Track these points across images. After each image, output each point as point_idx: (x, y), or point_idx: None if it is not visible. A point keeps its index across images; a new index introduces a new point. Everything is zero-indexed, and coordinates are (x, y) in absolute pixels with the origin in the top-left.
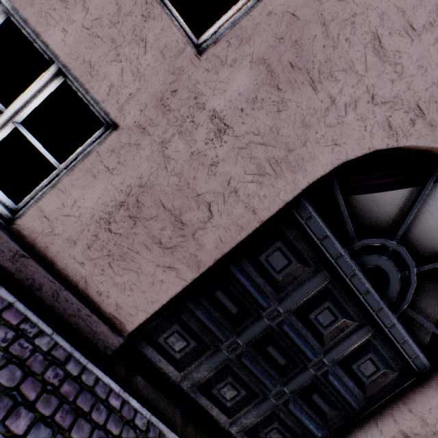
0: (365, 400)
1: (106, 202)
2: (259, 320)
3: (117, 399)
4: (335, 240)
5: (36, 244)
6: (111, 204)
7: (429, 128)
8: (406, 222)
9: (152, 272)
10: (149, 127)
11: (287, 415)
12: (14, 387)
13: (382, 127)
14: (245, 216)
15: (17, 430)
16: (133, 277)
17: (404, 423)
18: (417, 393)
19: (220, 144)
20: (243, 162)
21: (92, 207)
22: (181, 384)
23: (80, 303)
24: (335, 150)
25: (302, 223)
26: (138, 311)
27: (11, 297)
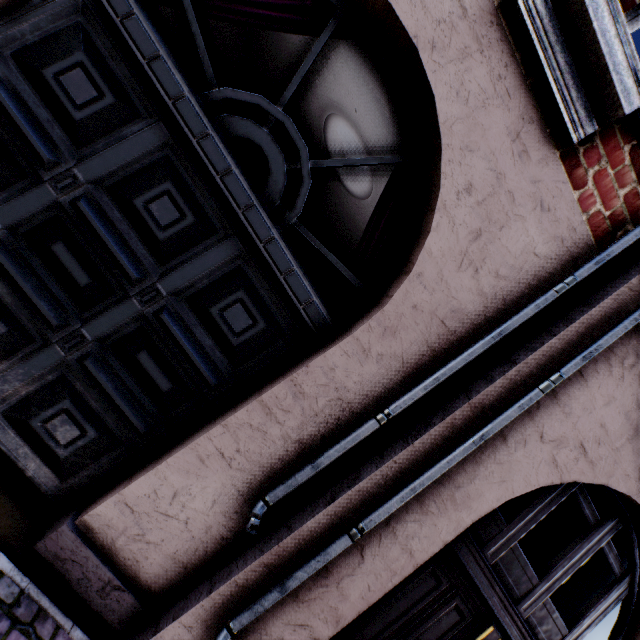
0: (233, 376)
1: None
2: (38, 187)
3: None
4: (174, 68)
5: None
6: None
7: None
8: (296, 82)
9: None
10: None
11: (87, 385)
12: None
13: None
14: None
15: None
16: None
17: (268, 390)
18: (305, 358)
19: None
20: None
21: None
22: None
23: None
24: None
25: (117, 22)
26: None
27: None
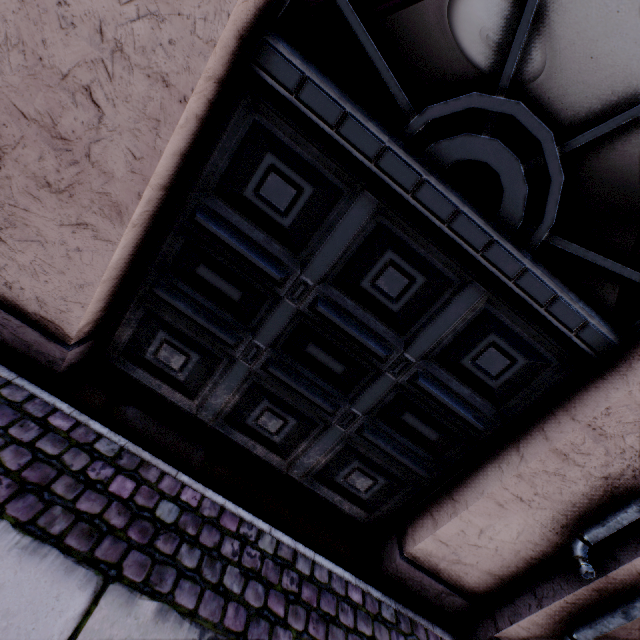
0: (498, 416)
1: None
2: (279, 304)
3: (66, 420)
4: (365, 121)
5: None
6: None
7: None
8: (519, 41)
9: (59, 238)
10: None
11: (368, 448)
12: None
13: None
14: (154, 97)
15: None
16: (39, 252)
17: (560, 438)
18: (590, 390)
19: None
20: None
21: None
22: (200, 417)
23: None
24: None
25: (292, 101)
26: (69, 304)
27: None
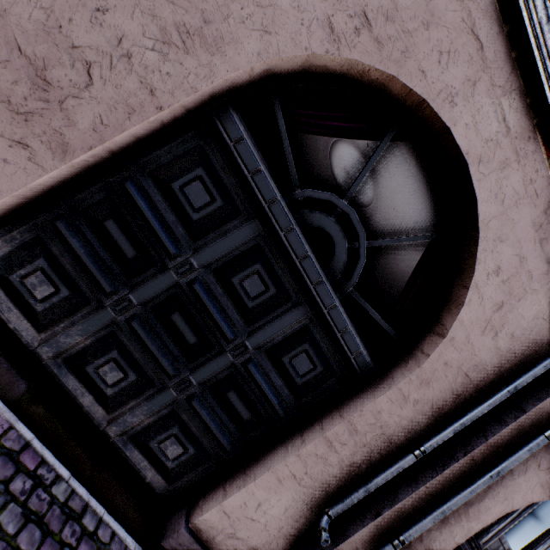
0: (296, 407)
1: None
2: (164, 273)
3: None
4: (271, 179)
5: None
6: None
7: (376, 45)
8: (360, 180)
9: None
10: None
11: (191, 416)
12: None
13: (323, 27)
14: (139, 95)
15: None
16: None
17: (330, 428)
18: (354, 398)
19: None
20: (143, 19)
21: None
22: (39, 351)
23: None
24: (265, 39)
25: (231, 146)
26: None
27: None
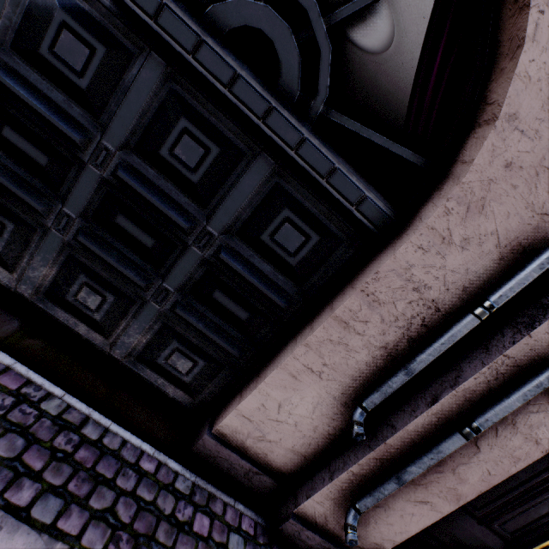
0: (300, 294)
1: None
2: (84, 171)
3: None
4: None
5: None
6: None
7: None
8: None
9: None
10: None
11: (184, 327)
12: None
13: None
14: None
15: None
16: None
17: (339, 305)
18: (371, 263)
19: None
20: None
21: None
22: (20, 291)
23: None
24: None
25: None
26: None
27: None
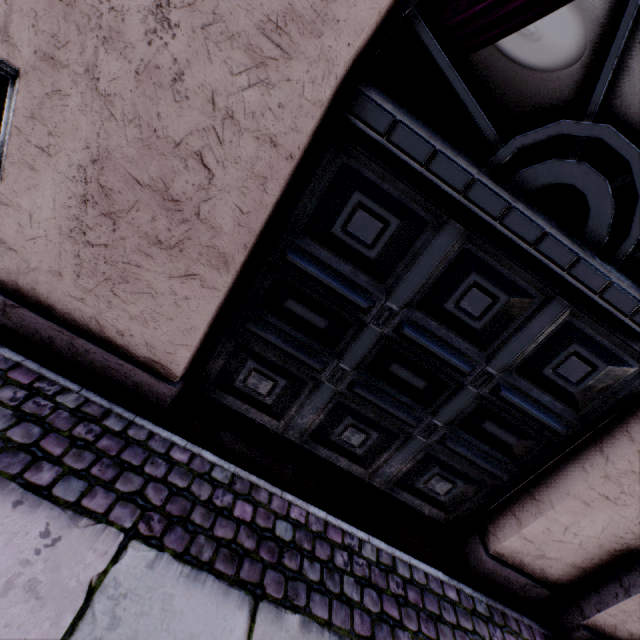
0: (578, 419)
1: (65, 203)
2: (364, 330)
3: (183, 453)
4: (455, 156)
5: (22, 289)
6: (73, 203)
7: None
8: (610, 67)
9: (168, 289)
10: (58, 52)
11: (449, 455)
12: (32, 443)
13: None
14: (262, 156)
15: (40, 482)
16: (149, 302)
17: None
18: None
19: (171, 33)
20: (222, 53)
21: (53, 216)
22: (286, 436)
23: (103, 351)
24: None
25: (383, 143)
26: (176, 346)
27: (17, 356)
